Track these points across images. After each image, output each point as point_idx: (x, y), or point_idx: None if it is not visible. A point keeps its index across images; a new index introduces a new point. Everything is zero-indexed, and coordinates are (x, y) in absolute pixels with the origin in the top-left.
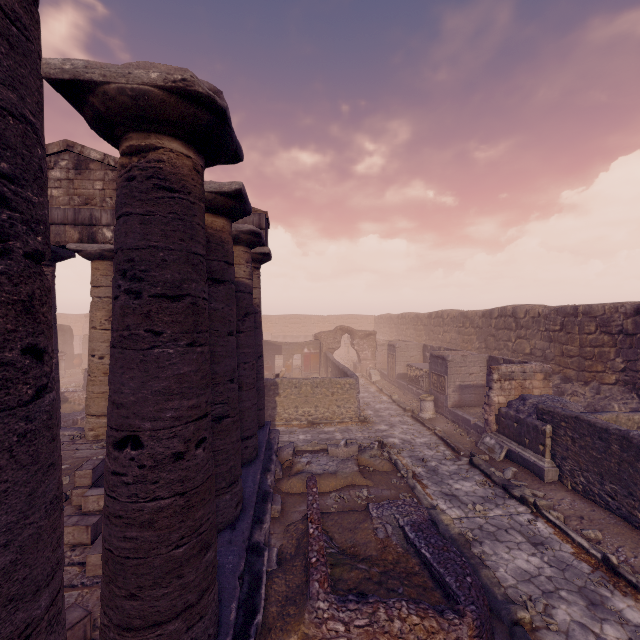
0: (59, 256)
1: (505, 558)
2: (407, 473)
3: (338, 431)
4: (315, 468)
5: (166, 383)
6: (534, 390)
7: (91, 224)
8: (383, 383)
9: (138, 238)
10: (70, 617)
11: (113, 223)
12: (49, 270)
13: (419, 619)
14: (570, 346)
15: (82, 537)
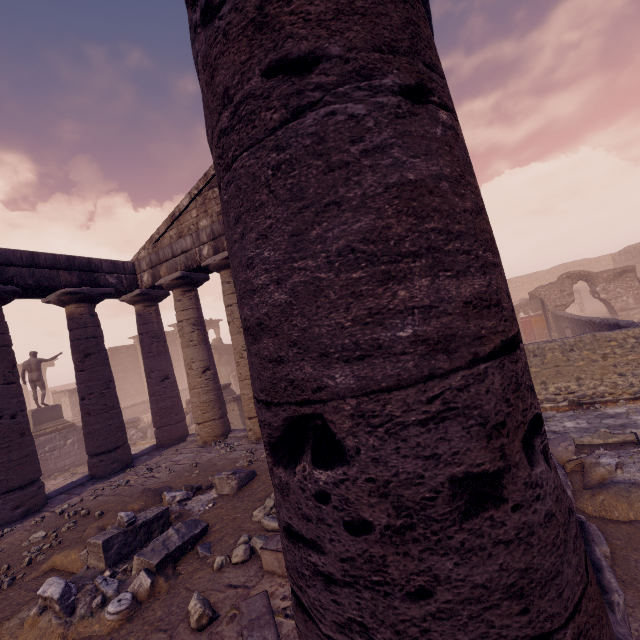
0: None
1: None
2: None
3: (636, 413)
4: (638, 476)
5: (367, 220)
6: None
7: None
8: None
9: None
10: None
11: None
12: None
13: None
14: None
15: None
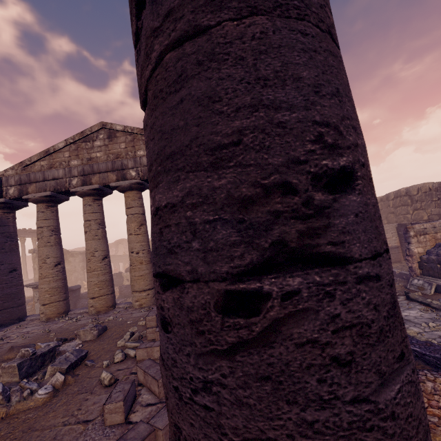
0: (105, 193)
1: None
2: None
3: None
4: None
5: None
6: None
7: (122, 169)
8: None
9: None
10: None
11: (135, 166)
12: (100, 202)
13: None
14: None
15: None
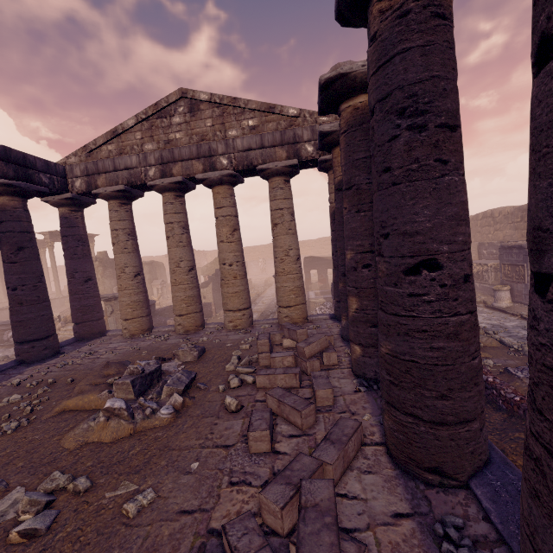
0: (188, 188)
1: None
2: (522, 347)
3: None
4: None
5: (455, 209)
6: None
7: (210, 155)
8: None
9: (420, 71)
10: (348, 424)
11: (227, 151)
12: (182, 200)
13: None
14: None
15: (292, 382)
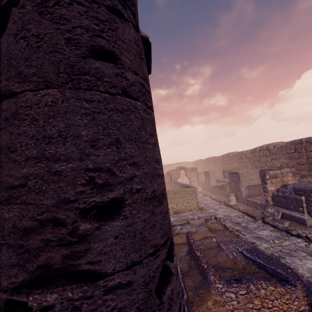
0: None
1: (300, 264)
2: (233, 229)
3: (189, 215)
4: (185, 231)
5: None
6: (289, 182)
7: None
8: (205, 192)
9: None
10: None
11: None
12: None
13: (274, 288)
14: (301, 159)
15: None
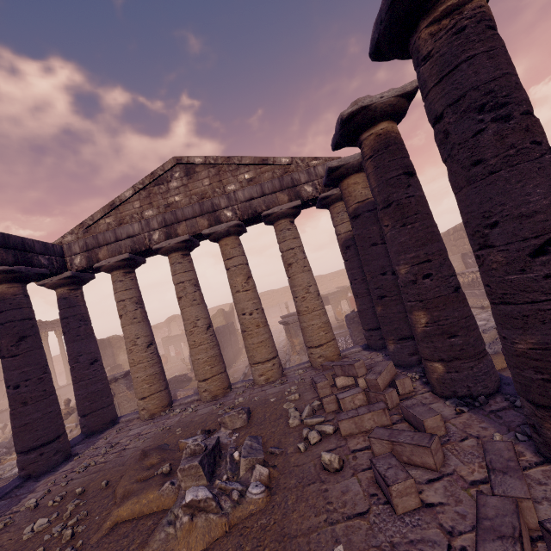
0: (194, 245)
1: None
2: None
3: None
4: None
5: None
6: None
7: (214, 210)
8: None
9: (491, 71)
10: (499, 447)
11: (230, 204)
12: (189, 258)
13: None
14: None
15: (382, 420)
